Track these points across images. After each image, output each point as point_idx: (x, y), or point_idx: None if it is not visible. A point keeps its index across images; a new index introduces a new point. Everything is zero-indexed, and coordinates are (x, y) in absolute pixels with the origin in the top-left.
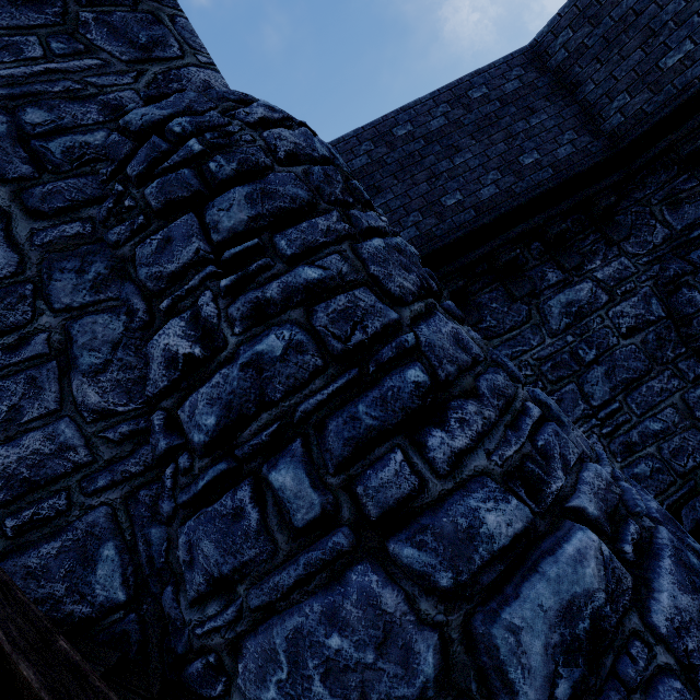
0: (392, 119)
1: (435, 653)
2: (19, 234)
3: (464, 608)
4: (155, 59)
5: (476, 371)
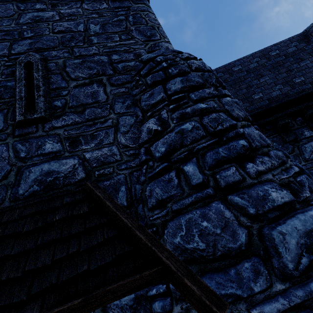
0: (232, 64)
1: (246, 236)
2: (107, 90)
3: (259, 224)
4: (151, 40)
5: (268, 148)
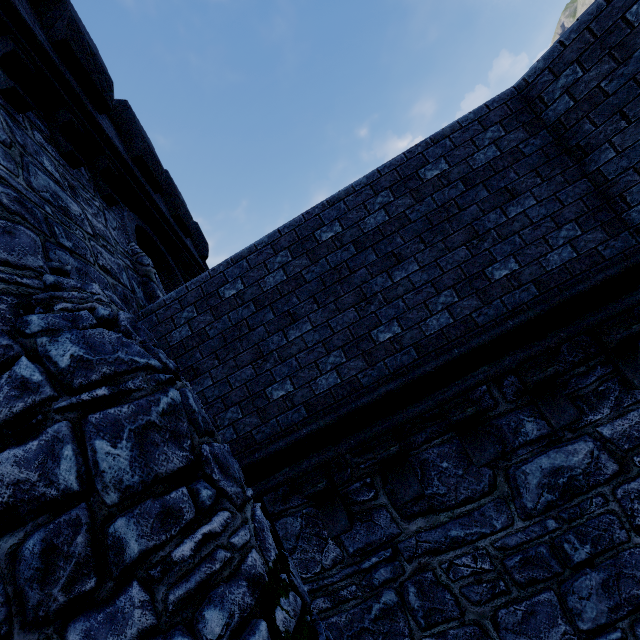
0: (315, 217)
1: None
2: None
3: None
4: None
5: None
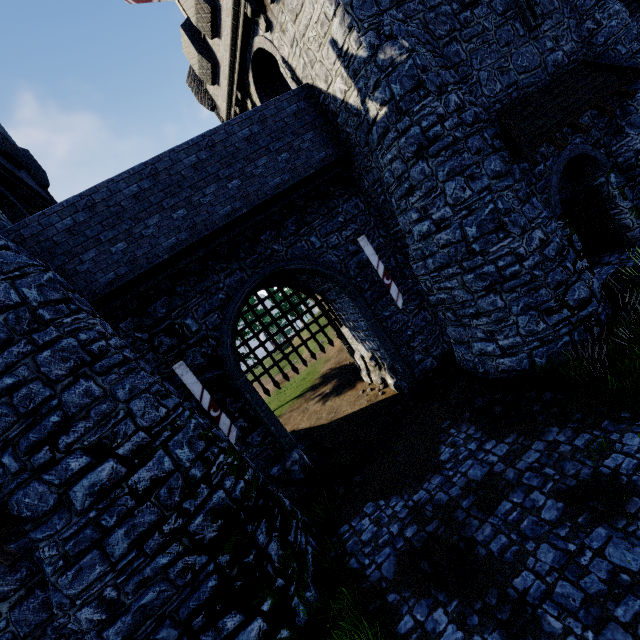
0: None
1: None
2: None
3: None
4: None
5: None
